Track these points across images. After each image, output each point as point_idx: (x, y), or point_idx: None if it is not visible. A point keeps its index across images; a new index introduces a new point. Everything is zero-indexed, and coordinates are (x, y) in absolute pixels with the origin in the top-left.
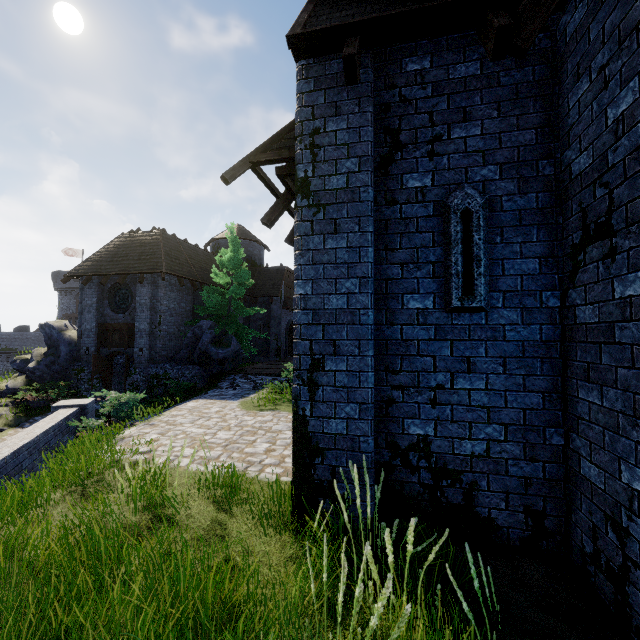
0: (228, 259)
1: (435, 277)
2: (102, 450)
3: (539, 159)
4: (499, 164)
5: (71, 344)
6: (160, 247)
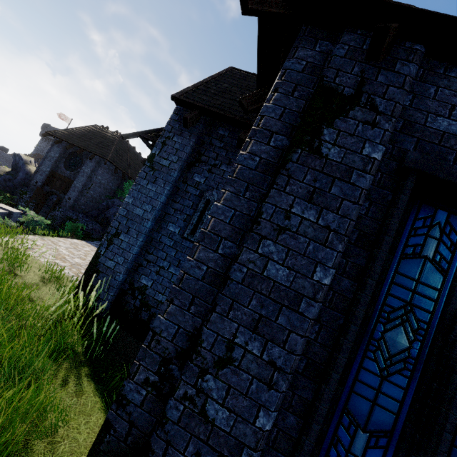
0: None
1: (185, 221)
2: (4, 235)
3: None
4: None
5: (28, 174)
6: (114, 144)
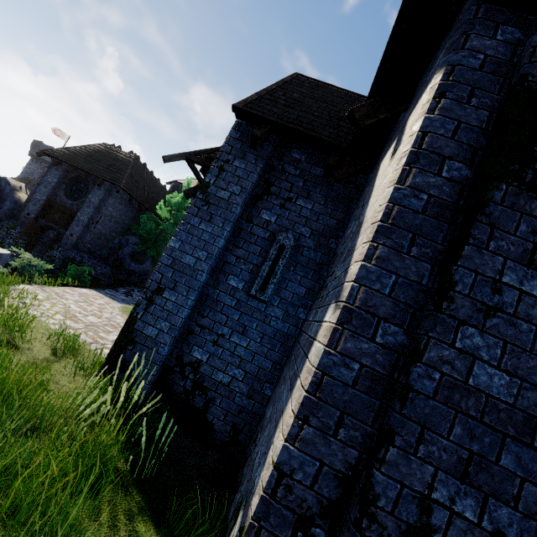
0: (175, 201)
1: (251, 273)
2: None
3: (331, 237)
4: (312, 229)
5: (17, 203)
6: (128, 168)
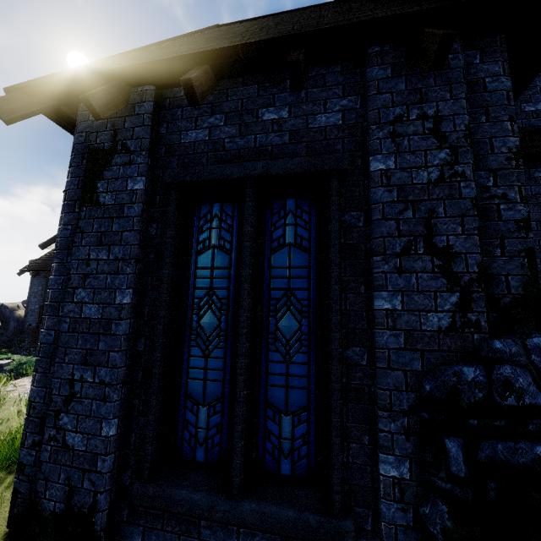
0: None
1: None
2: None
3: None
4: None
5: (19, 320)
6: None
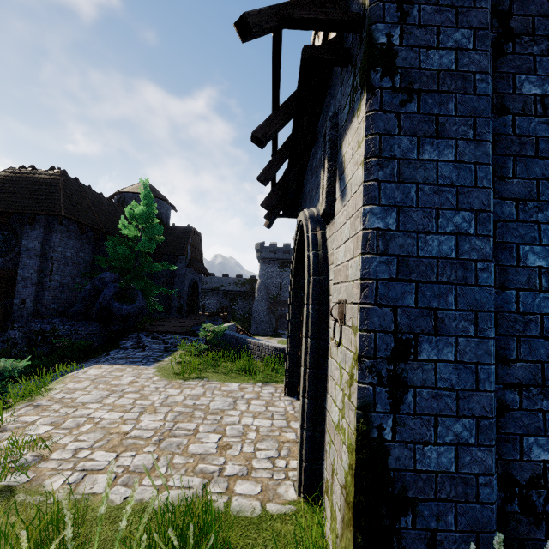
0: (139, 211)
1: None
2: None
3: None
4: None
5: None
6: (59, 188)
